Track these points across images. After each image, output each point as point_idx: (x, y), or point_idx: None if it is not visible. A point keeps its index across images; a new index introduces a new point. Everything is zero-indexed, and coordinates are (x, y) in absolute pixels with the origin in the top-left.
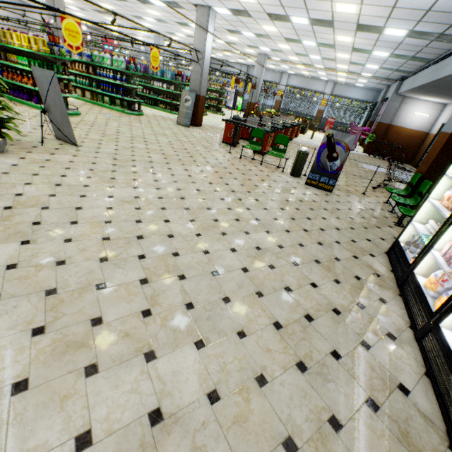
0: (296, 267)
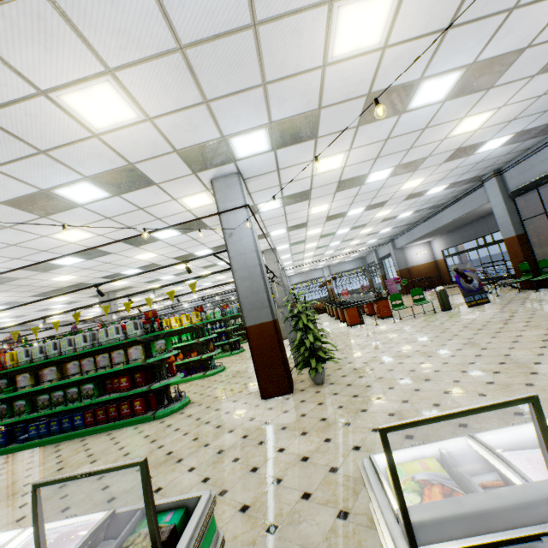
0: None
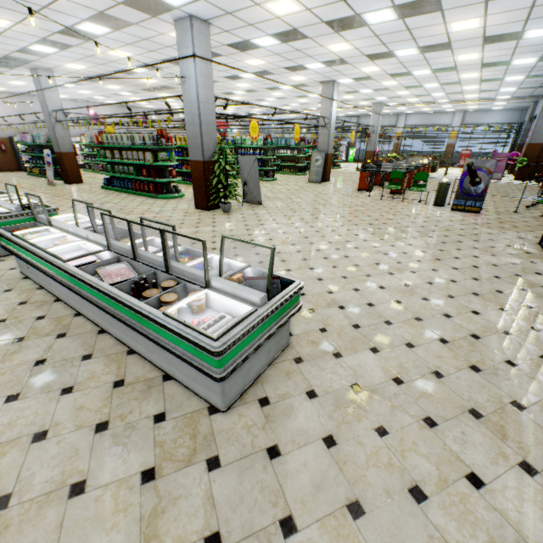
0: (459, 250)
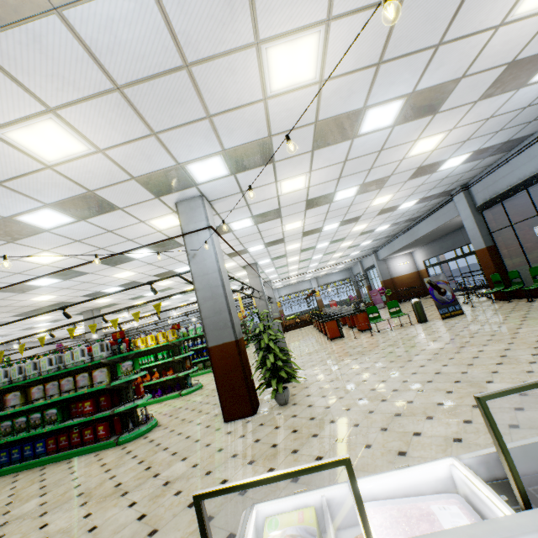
0: None
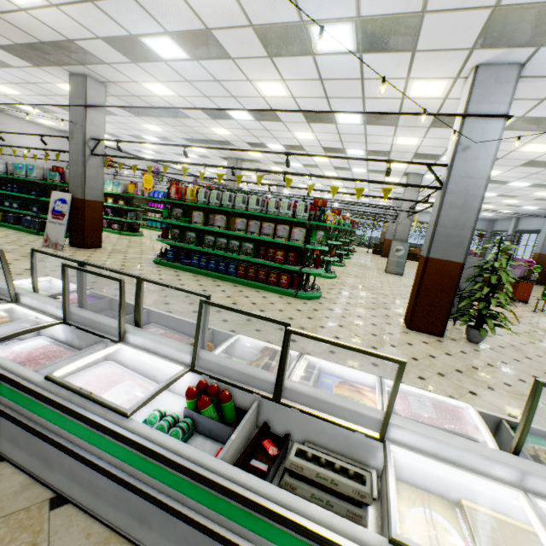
0: None
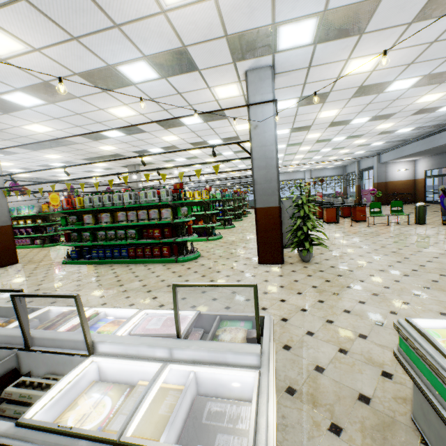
0: None
